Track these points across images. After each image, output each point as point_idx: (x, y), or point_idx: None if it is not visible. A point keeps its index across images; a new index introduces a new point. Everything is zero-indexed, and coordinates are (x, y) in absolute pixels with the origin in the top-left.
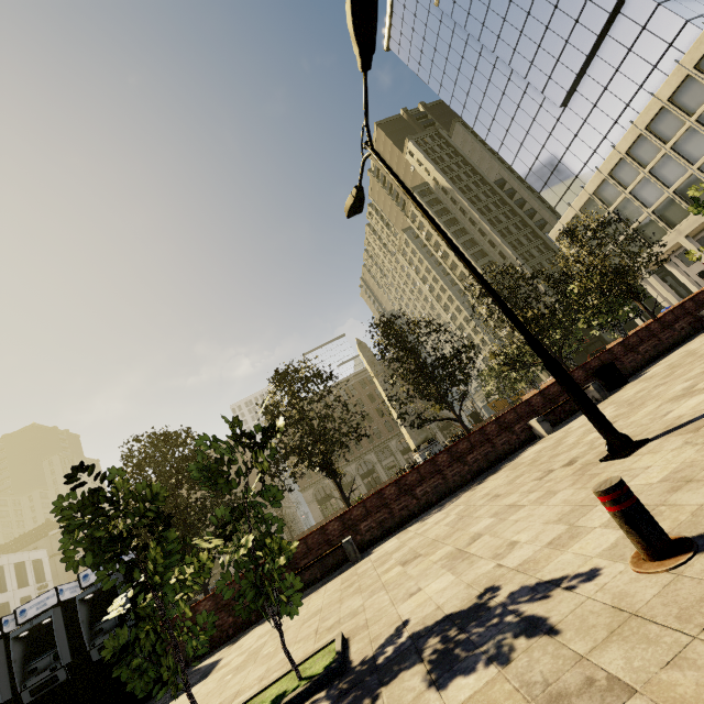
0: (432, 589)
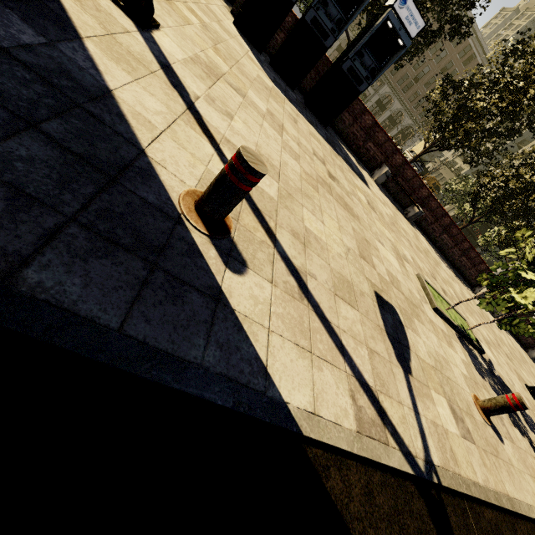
0: (490, 354)
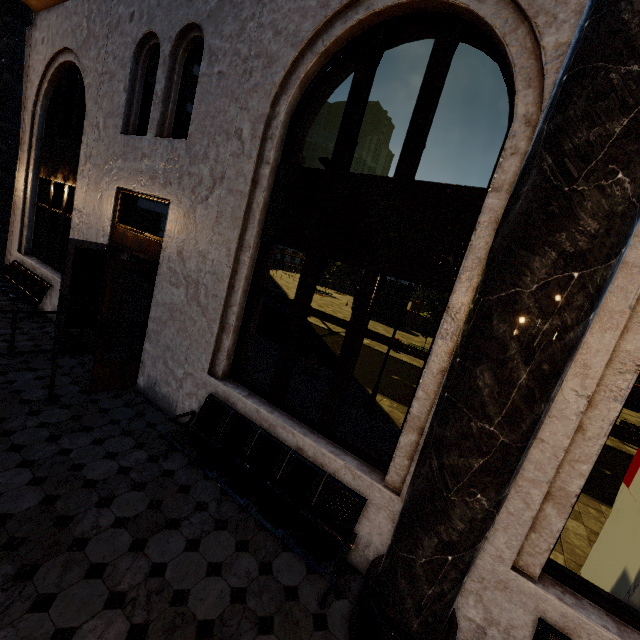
0: None
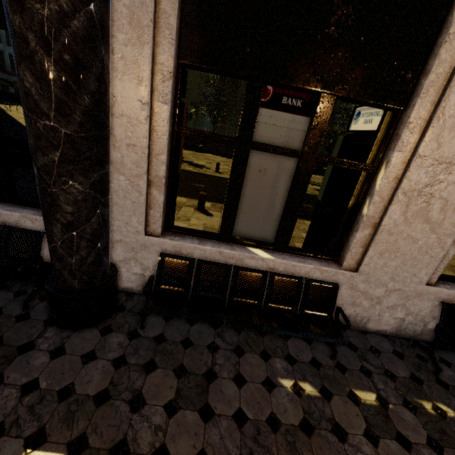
0: (201, 162)
